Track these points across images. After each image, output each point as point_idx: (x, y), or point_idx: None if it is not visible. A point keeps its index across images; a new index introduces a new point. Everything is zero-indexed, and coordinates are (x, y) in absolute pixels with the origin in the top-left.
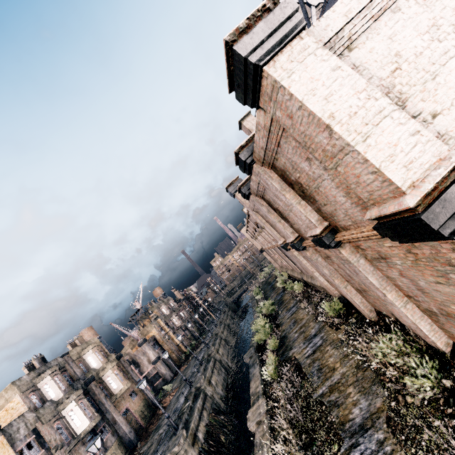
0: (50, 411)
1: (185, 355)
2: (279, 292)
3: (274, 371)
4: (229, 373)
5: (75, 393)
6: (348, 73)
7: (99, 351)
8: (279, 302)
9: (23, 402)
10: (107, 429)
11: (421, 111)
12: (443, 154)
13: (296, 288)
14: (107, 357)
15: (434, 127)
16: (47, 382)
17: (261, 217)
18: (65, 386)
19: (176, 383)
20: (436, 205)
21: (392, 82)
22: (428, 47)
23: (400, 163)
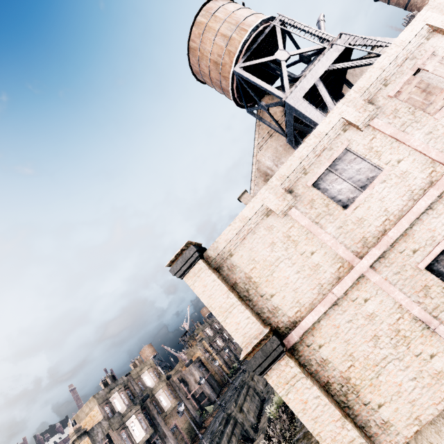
0: (118, 421)
1: (227, 376)
2: None
3: (276, 410)
4: (262, 401)
5: (134, 408)
6: (218, 283)
7: (153, 372)
8: None
9: (100, 412)
10: (159, 441)
11: (265, 293)
12: (260, 330)
13: None
14: (159, 377)
15: (272, 302)
16: (116, 397)
17: None
18: (128, 401)
19: (217, 405)
20: (252, 359)
21: (251, 275)
22: (269, 255)
23: (240, 333)
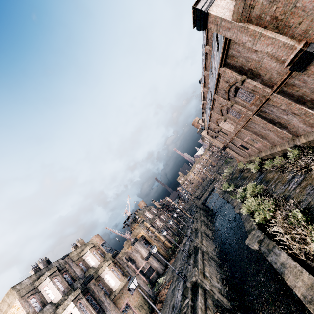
0: None
1: (171, 250)
2: (255, 177)
3: None
4: (218, 263)
5: (72, 294)
6: None
7: (96, 251)
8: (263, 183)
9: (22, 307)
10: None
11: None
12: None
13: (292, 156)
14: (104, 256)
15: None
16: (47, 284)
17: (255, 25)
18: (64, 287)
19: (168, 276)
20: None
21: None
22: None
23: None
